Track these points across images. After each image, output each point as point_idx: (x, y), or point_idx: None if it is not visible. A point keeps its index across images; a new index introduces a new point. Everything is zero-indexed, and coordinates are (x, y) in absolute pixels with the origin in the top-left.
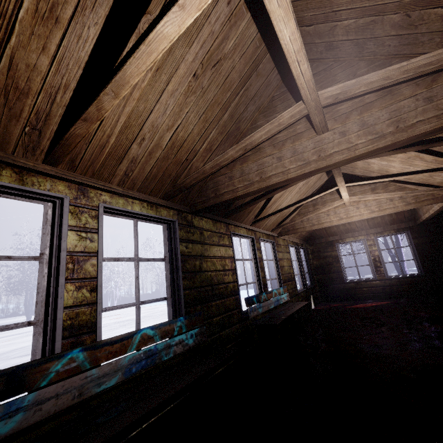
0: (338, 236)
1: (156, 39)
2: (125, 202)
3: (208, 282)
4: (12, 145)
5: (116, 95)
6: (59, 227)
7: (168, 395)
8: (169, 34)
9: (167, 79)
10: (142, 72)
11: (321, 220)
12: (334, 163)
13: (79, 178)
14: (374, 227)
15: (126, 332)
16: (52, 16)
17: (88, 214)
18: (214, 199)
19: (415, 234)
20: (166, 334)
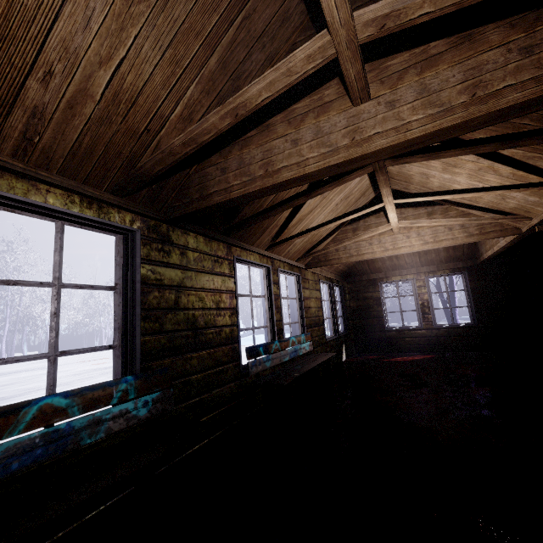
0: (382, 273)
1: None
2: (32, 189)
3: (189, 324)
4: None
5: None
6: None
7: (49, 518)
8: None
9: None
10: None
11: (361, 250)
12: (374, 150)
13: None
14: (427, 264)
15: None
16: None
17: None
18: (199, 202)
19: (473, 276)
20: (95, 404)
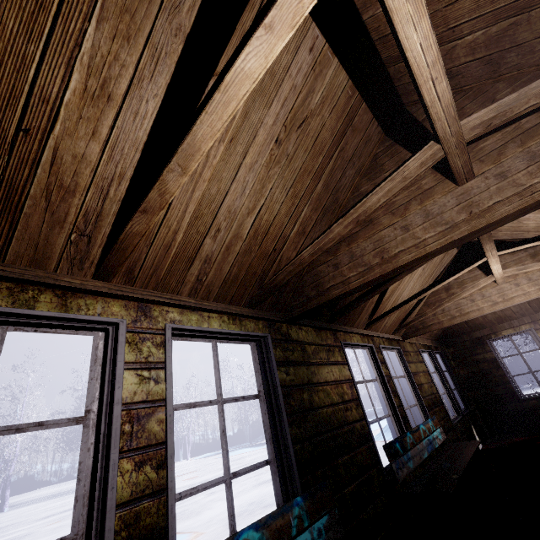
0: (487, 329)
1: (234, 81)
2: (199, 318)
3: (325, 425)
4: (55, 259)
5: (184, 171)
6: (112, 366)
7: None
8: (253, 70)
9: (244, 150)
10: (218, 132)
11: (464, 309)
12: (500, 218)
13: (139, 292)
14: None
15: (205, 502)
16: (103, 94)
17: (152, 341)
18: (317, 298)
19: None
20: (279, 536)
